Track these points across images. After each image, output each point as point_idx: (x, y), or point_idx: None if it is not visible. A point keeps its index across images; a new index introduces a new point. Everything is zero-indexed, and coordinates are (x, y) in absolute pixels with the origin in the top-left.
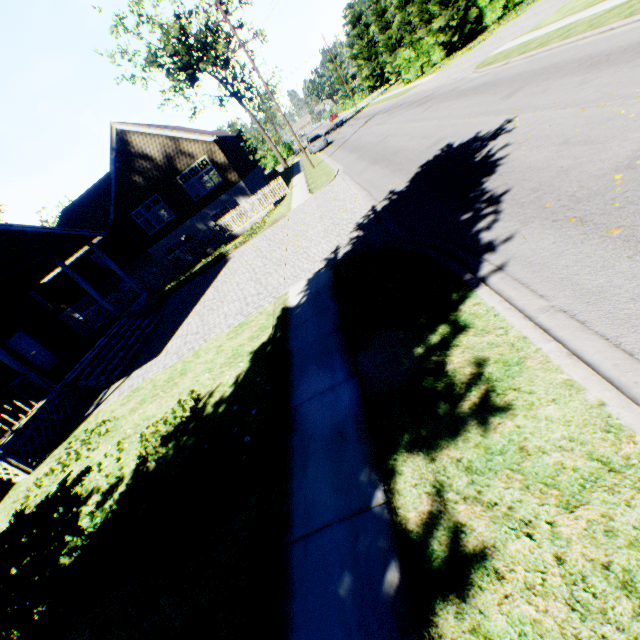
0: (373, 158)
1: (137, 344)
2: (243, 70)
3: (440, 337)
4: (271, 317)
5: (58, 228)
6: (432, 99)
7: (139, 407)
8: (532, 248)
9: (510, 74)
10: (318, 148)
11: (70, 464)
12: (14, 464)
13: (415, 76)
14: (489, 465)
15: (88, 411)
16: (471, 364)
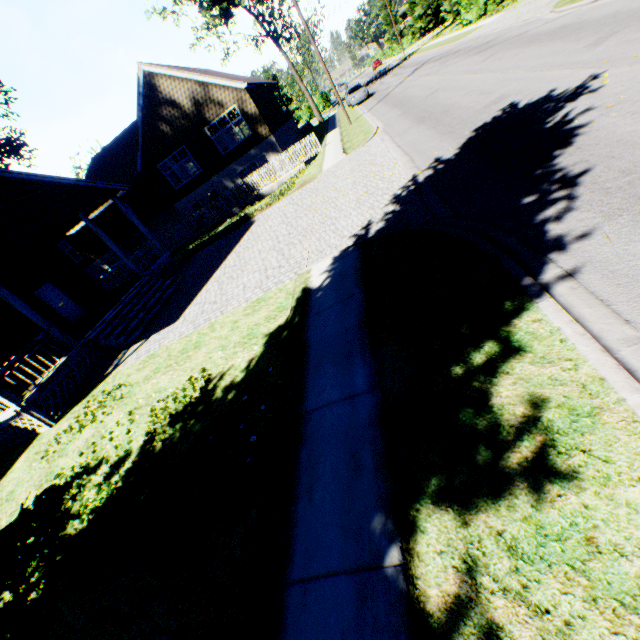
0: (418, 116)
1: (157, 306)
2: (282, 5)
3: (486, 357)
4: (290, 296)
5: (81, 180)
6: (495, 45)
7: (153, 376)
8: (618, 252)
9: (600, 14)
10: (357, 100)
11: (86, 425)
12: (37, 417)
13: (476, 16)
14: (541, 552)
15: (107, 370)
16: (524, 402)
